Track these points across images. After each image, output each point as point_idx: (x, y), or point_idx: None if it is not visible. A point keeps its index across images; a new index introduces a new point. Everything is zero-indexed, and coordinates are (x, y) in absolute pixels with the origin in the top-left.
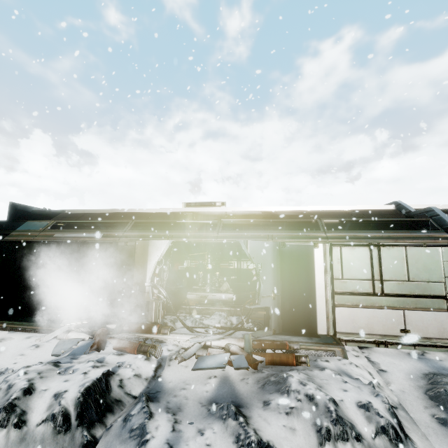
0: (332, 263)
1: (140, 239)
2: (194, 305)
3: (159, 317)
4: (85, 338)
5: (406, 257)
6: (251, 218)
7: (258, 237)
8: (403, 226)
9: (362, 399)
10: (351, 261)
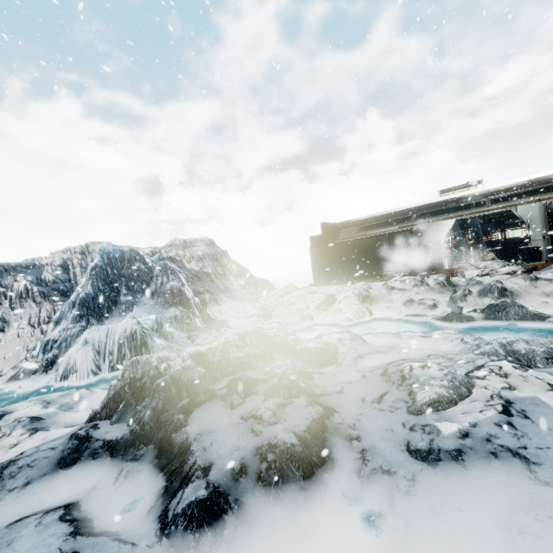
0: None
1: (427, 224)
2: None
3: (451, 267)
4: None
5: None
6: (516, 189)
7: (525, 203)
8: None
9: None
10: None
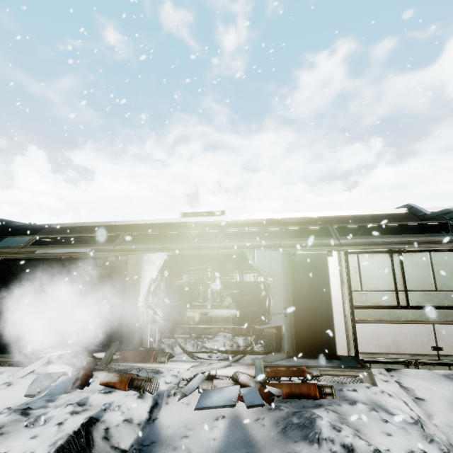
0: (349, 273)
1: (132, 253)
2: (195, 324)
3: (156, 341)
4: (67, 371)
5: (431, 263)
6: (254, 226)
7: (264, 247)
8: (418, 230)
9: (413, 447)
10: (370, 270)
